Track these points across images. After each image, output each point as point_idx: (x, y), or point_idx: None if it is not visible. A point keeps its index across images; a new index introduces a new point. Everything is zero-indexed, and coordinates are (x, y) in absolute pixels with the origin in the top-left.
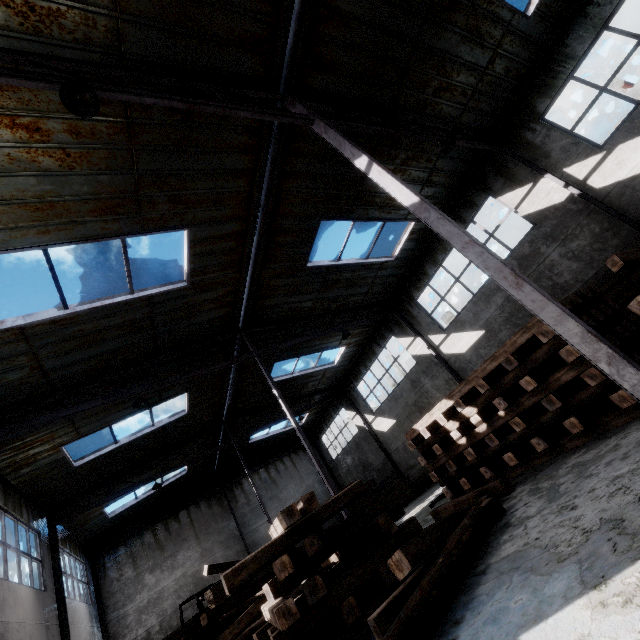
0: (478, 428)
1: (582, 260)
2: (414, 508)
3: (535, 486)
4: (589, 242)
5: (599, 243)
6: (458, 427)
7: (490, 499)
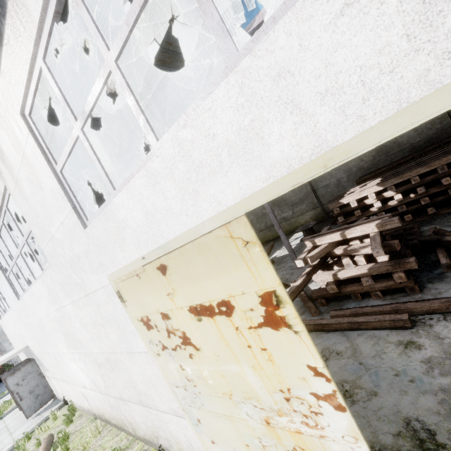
0: (391, 203)
1: (417, 131)
2: (276, 252)
3: (444, 225)
4: (426, 122)
5: (430, 124)
6: (380, 201)
7: (435, 227)
